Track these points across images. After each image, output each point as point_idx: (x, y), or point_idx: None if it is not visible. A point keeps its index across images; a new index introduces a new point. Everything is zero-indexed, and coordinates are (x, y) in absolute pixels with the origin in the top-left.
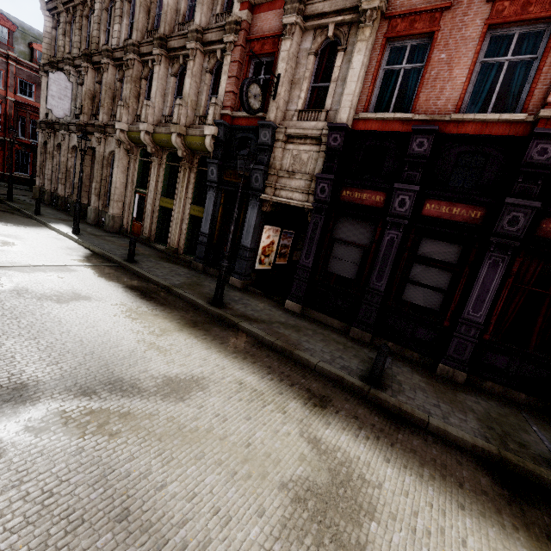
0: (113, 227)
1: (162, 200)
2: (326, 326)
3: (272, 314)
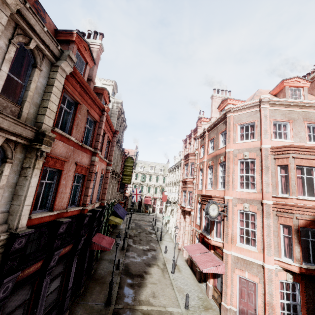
0: None
1: None
2: None
3: None
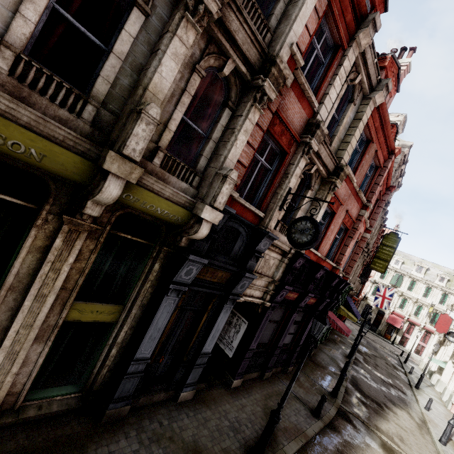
0: None
1: None
2: (255, 382)
3: (253, 410)
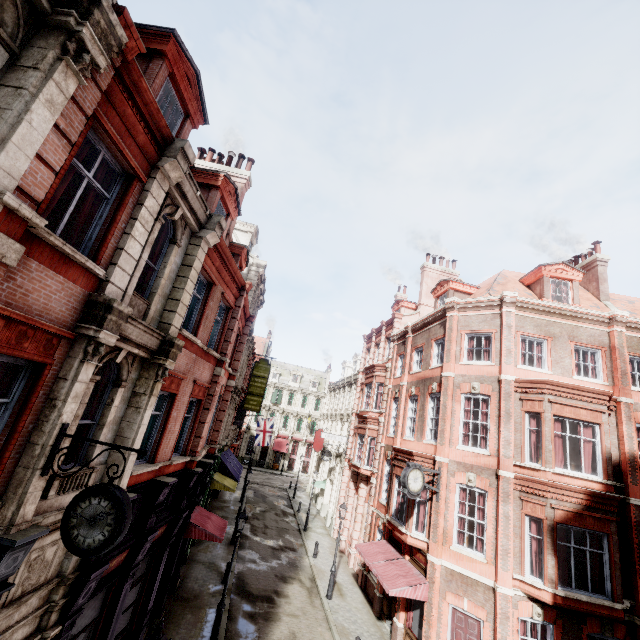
0: None
1: None
2: None
3: None
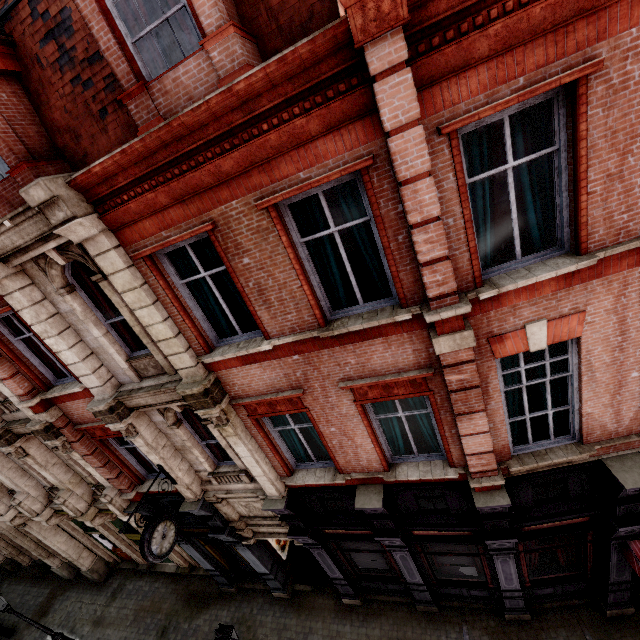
0: (101, 576)
1: (128, 536)
2: (394, 610)
3: None
